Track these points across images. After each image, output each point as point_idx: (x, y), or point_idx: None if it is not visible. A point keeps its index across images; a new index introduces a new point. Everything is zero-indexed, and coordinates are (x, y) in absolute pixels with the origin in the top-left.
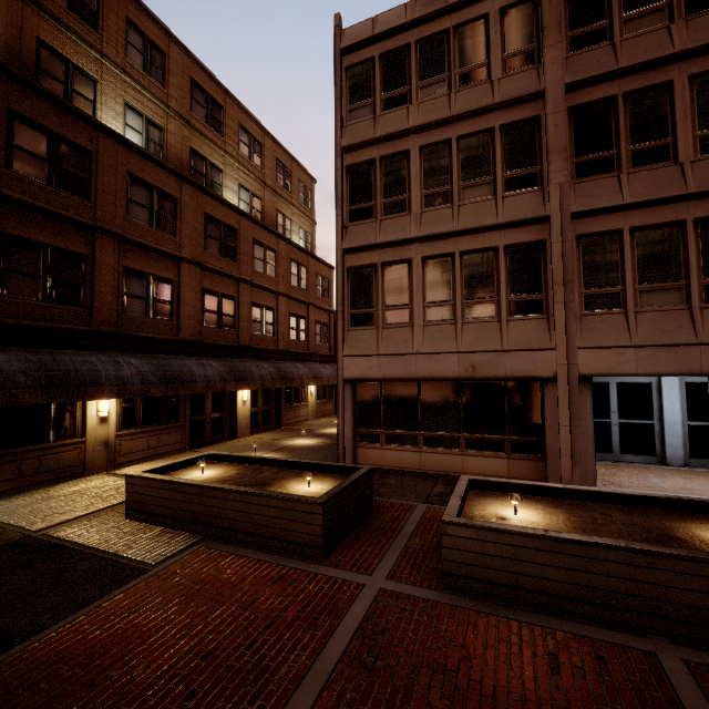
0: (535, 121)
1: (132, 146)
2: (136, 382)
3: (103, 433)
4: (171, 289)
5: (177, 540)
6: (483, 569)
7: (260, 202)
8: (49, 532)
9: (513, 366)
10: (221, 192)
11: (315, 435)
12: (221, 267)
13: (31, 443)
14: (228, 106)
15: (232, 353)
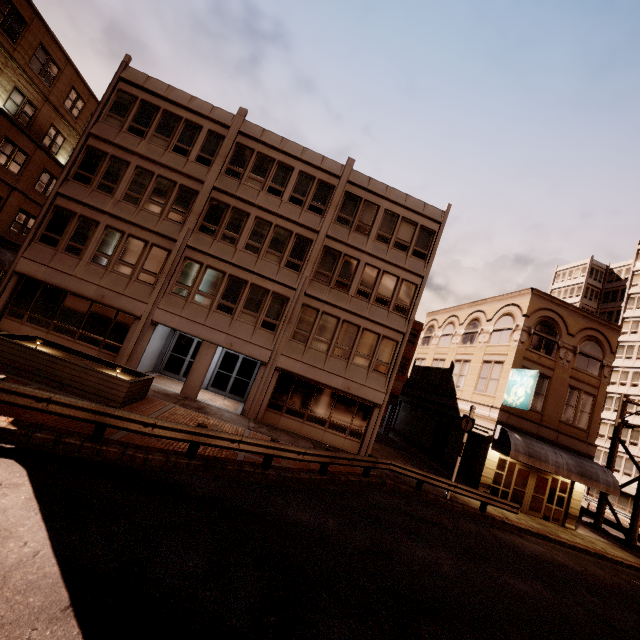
0: (196, 193)
1: None
2: None
3: None
4: None
5: None
6: None
7: (35, 110)
8: None
9: (124, 304)
10: None
11: None
12: None
13: None
14: (35, 25)
15: None
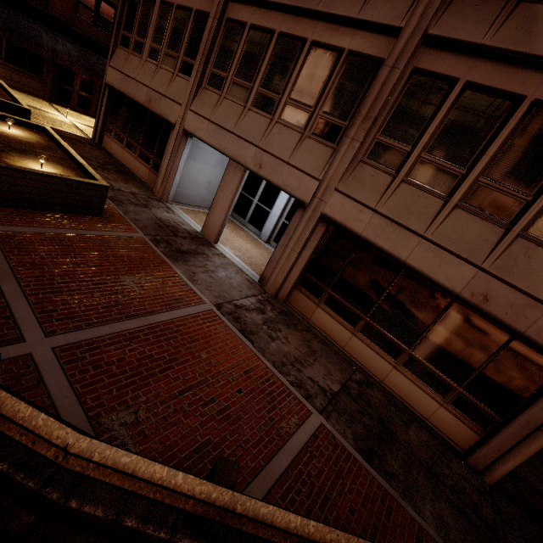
0: None
1: None
2: None
3: None
4: None
5: None
6: None
7: None
8: None
9: (164, 108)
10: None
11: None
12: None
13: None
14: None
15: (101, 53)
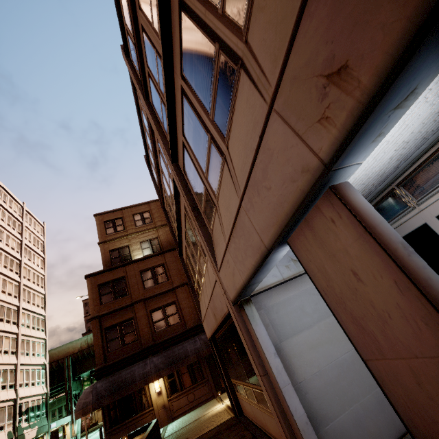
0: None
1: (138, 260)
2: (153, 372)
3: (161, 401)
4: (175, 306)
5: None
6: None
7: None
8: None
9: (218, 307)
10: None
11: None
12: None
13: (131, 416)
14: None
15: None
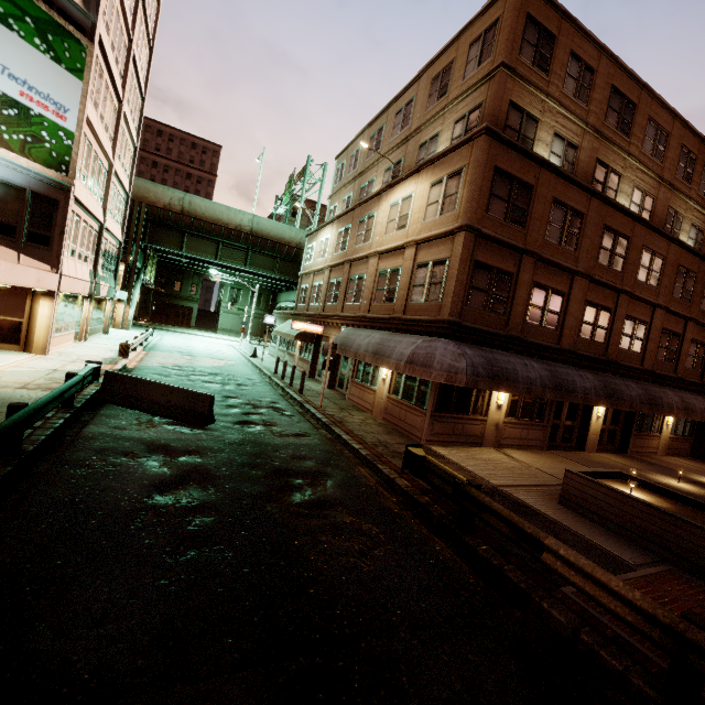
0: None
1: (561, 174)
2: (537, 384)
3: (496, 417)
4: (561, 301)
5: (634, 549)
6: None
7: (652, 201)
8: (507, 490)
9: None
10: (614, 198)
11: (687, 480)
12: (605, 279)
13: (460, 413)
14: (641, 102)
15: (598, 367)
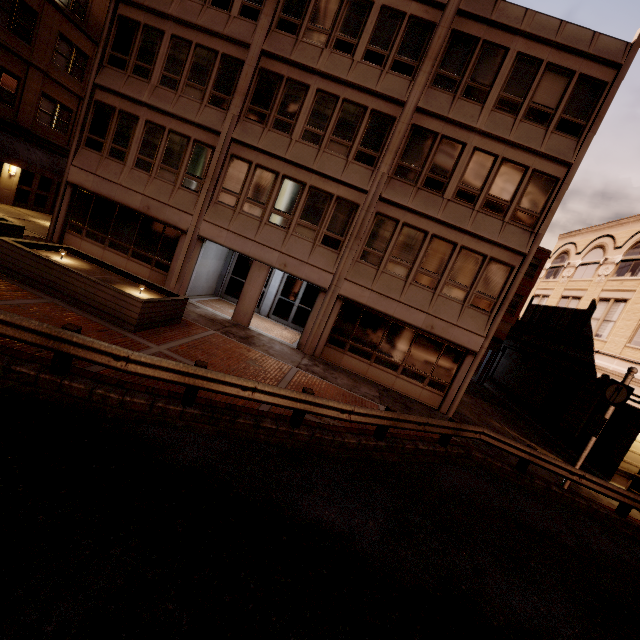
0: (241, 64)
1: None
2: None
3: None
4: None
5: None
6: (7, 263)
7: None
8: None
9: (169, 216)
10: None
11: None
12: (6, 41)
13: None
14: None
15: (3, 127)
